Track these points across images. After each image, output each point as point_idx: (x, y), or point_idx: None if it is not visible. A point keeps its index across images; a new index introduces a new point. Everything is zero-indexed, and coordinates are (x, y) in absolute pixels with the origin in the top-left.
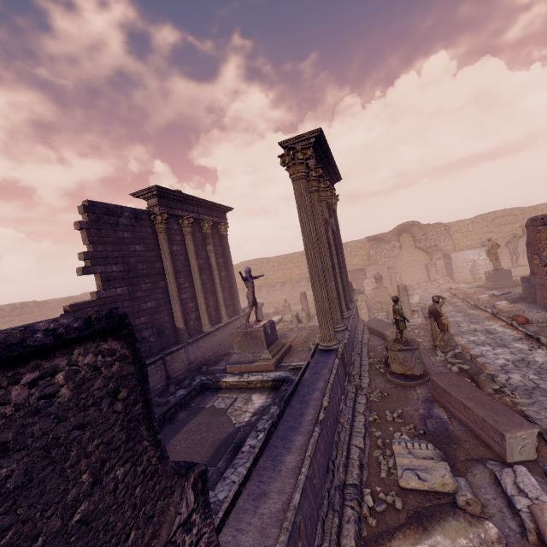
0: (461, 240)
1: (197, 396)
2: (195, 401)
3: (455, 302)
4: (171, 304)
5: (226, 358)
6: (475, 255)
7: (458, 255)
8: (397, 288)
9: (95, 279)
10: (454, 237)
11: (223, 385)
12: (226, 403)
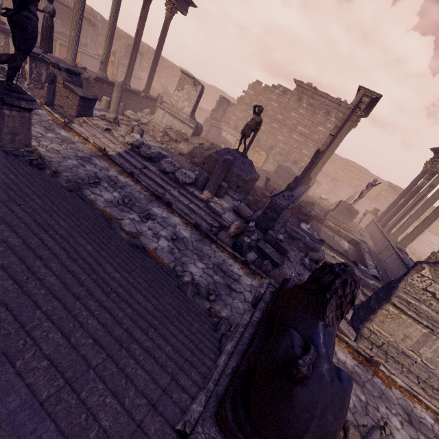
0: (437, 228)
1: (313, 219)
2: (314, 222)
3: (413, 258)
4: (318, 163)
5: (314, 206)
6: (438, 242)
7: (430, 234)
8: (406, 234)
9: (328, 137)
10: (436, 223)
11: (325, 223)
12: (331, 234)
